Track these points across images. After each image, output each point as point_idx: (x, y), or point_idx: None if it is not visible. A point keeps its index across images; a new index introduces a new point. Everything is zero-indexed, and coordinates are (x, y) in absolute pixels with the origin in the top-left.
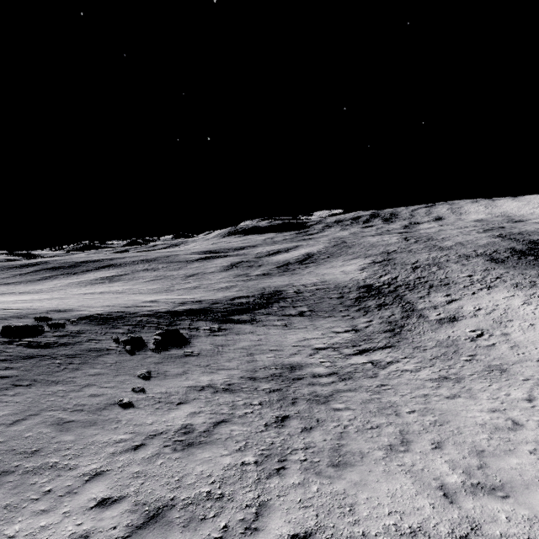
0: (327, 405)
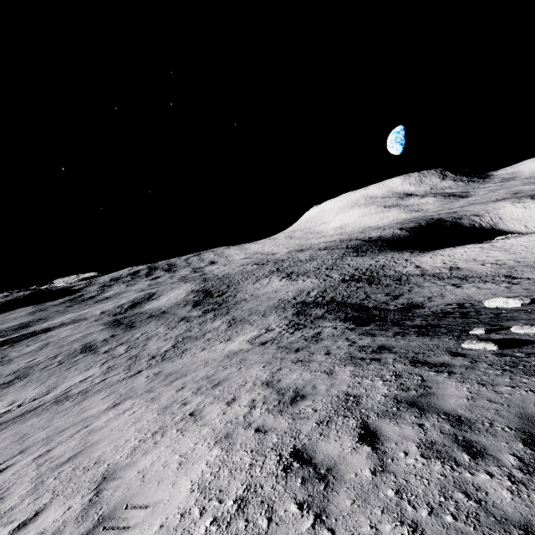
0: None
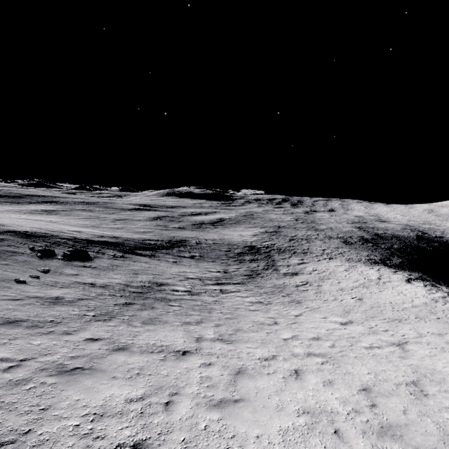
0: (167, 303)
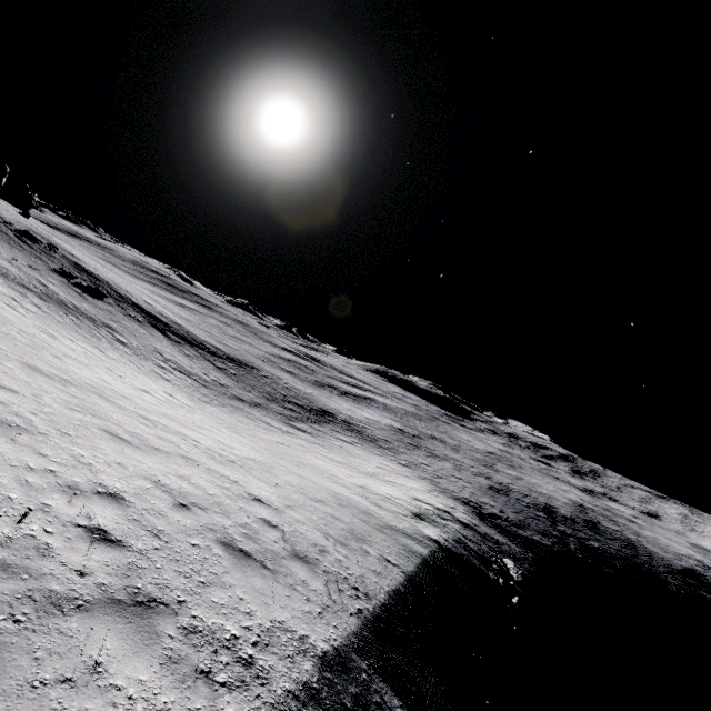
0: (69, 314)
